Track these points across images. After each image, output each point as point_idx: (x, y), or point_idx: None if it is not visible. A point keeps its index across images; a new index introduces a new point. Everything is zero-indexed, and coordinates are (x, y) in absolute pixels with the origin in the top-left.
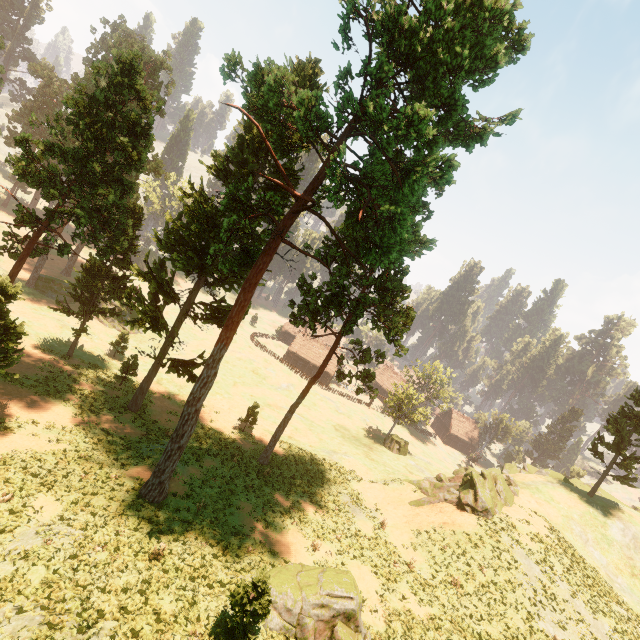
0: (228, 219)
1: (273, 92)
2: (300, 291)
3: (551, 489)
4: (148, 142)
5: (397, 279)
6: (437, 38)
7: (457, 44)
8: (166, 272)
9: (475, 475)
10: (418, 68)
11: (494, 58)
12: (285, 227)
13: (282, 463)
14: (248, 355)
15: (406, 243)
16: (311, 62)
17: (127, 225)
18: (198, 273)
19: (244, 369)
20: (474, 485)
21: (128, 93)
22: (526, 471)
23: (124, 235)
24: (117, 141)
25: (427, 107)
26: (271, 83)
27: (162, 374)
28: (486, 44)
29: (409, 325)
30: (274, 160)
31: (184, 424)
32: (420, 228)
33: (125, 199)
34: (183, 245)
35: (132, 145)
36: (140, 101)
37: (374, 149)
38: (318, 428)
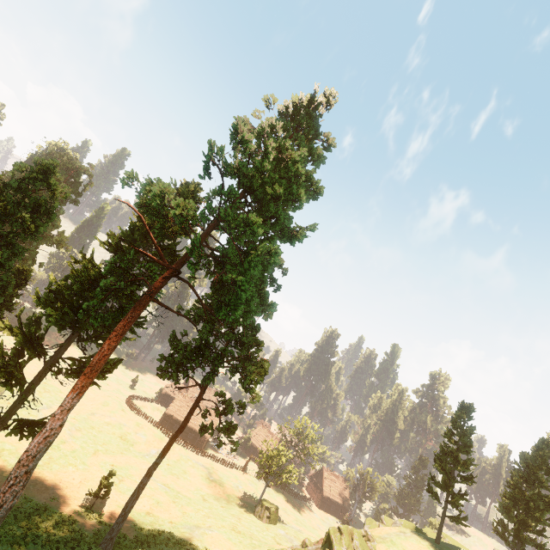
0: (105, 280)
1: (157, 197)
2: (170, 346)
3: (404, 540)
4: (49, 219)
5: (252, 335)
6: (263, 181)
7: (277, 185)
8: (39, 328)
9: (332, 531)
10: (257, 195)
11: (300, 195)
12: (156, 289)
13: (130, 546)
14: (119, 419)
15: (254, 305)
16: (194, 184)
17: (9, 283)
18: (72, 328)
19: (111, 435)
20: (331, 543)
21: (40, 185)
22: (384, 524)
23: (2, 291)
24: (18, 216)
25: (265, 217)
26: (156, 191)
27: (5, 444)
28: (294, 187)
29: (262, 374)
30: (152, 239)
31: (6, 492)
32: (267, 295)
33: (13, 261)
34: (63, 303)
35: (33, 220)
36: (50, 191)
37: (230, 239)
38: (184, 499)
